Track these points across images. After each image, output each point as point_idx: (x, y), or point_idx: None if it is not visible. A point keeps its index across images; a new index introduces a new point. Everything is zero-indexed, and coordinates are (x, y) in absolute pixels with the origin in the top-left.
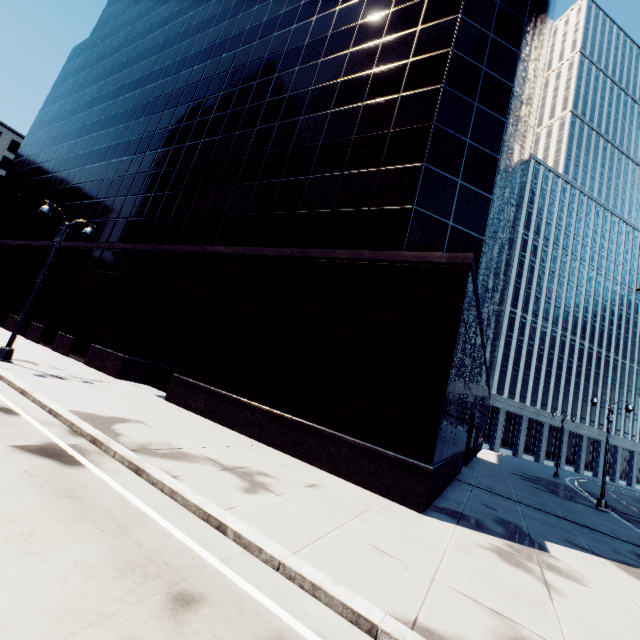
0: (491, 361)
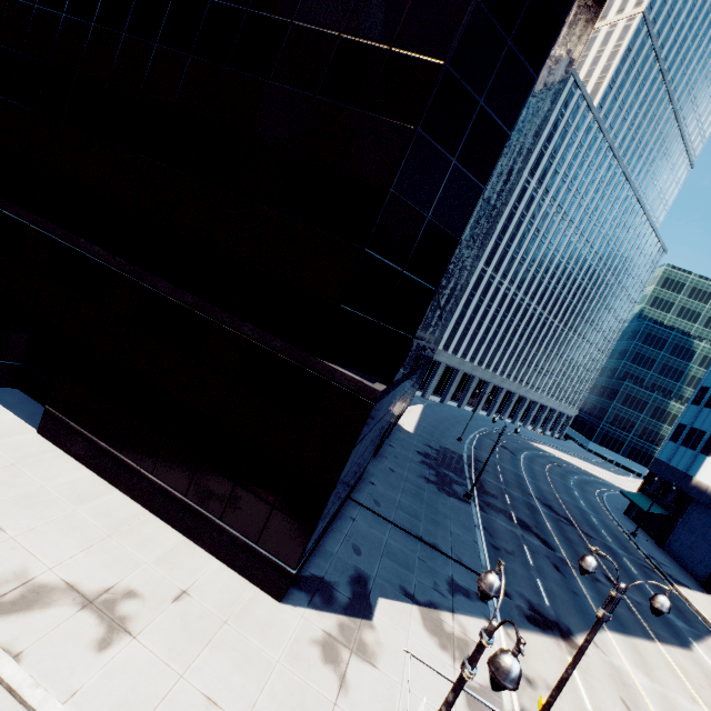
0: (435, 344)
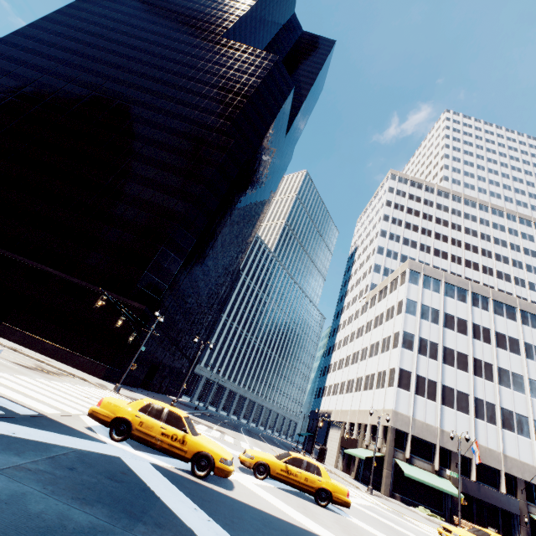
0: (189, 344)
